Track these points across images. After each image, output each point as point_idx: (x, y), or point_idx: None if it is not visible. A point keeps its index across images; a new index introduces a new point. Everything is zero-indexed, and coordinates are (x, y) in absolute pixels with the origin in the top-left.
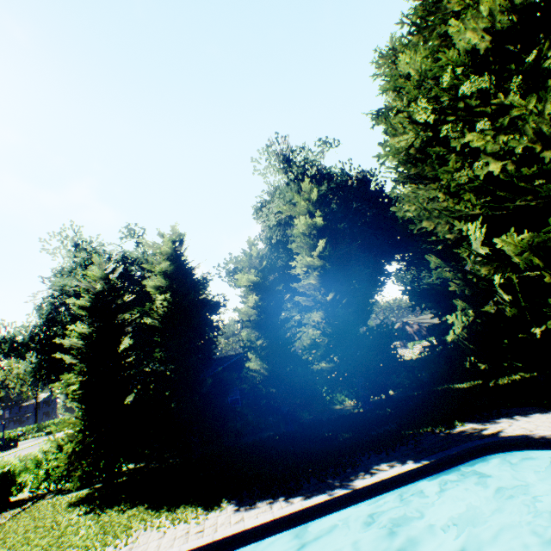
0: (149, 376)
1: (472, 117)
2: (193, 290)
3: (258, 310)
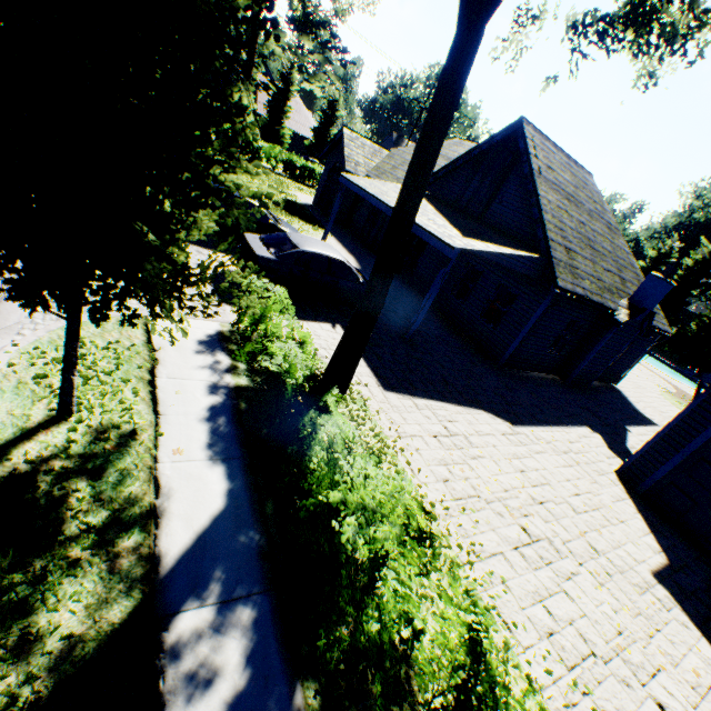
0: None
1: None
2: (702, 275)
3: None
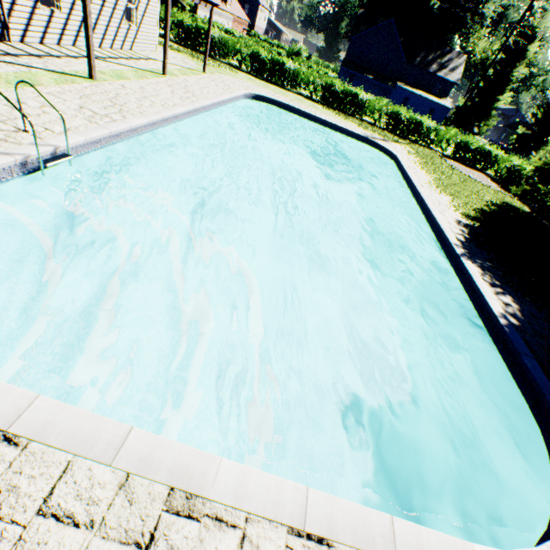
0: None
1: None
2: None
3: None
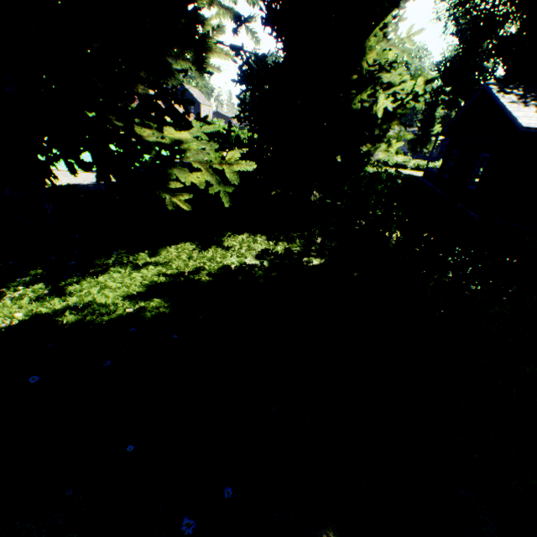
0: None
1: None
2: None
3: None
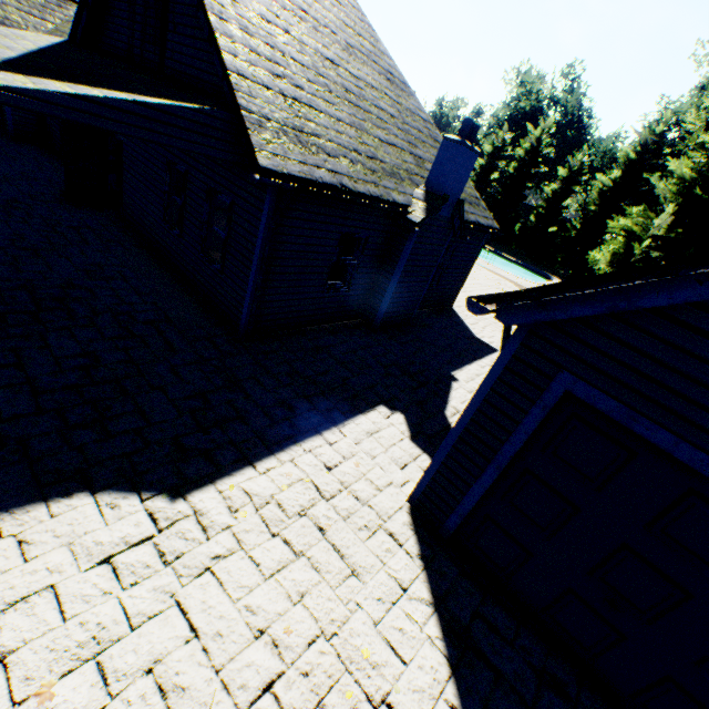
0: (491, 197)
1: (704, 144)
2: (534, 165)
3: (552, 194)
